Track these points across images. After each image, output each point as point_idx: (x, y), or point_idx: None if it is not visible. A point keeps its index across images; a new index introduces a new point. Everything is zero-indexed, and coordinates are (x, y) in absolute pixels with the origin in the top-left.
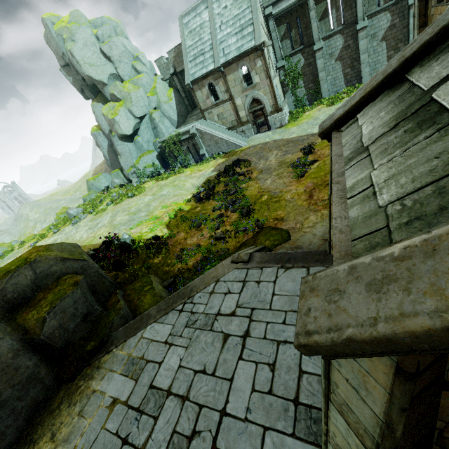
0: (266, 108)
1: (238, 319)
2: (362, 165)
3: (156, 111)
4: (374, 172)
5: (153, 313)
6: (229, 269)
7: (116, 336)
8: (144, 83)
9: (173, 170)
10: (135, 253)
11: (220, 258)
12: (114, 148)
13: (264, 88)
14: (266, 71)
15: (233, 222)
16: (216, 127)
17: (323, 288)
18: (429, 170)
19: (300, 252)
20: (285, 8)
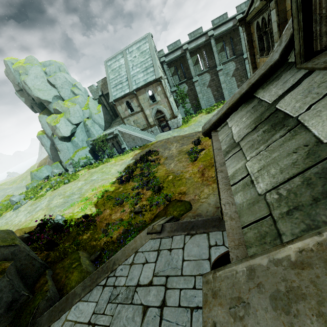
0: (166, 116)
1: (155, 288)
2: (237, 157)
3: (89, 120)
4: (248, 163)
5: (78, 291)
6: (145, 239)
7: (40, 322)
8: (80, 101)
9: (102, 160)
10: (67, 232)
11: (139, 229)
12: (55, 146)
13: (164, 104)
14: (164, 93)
15: (148, 198)
16: (133, 129)
17: (225, 294)
18: (292, 162)
19: (200, 220)
20: (172, 58)
